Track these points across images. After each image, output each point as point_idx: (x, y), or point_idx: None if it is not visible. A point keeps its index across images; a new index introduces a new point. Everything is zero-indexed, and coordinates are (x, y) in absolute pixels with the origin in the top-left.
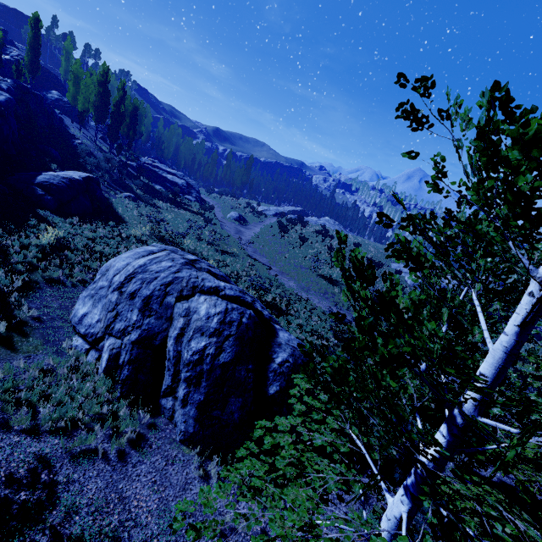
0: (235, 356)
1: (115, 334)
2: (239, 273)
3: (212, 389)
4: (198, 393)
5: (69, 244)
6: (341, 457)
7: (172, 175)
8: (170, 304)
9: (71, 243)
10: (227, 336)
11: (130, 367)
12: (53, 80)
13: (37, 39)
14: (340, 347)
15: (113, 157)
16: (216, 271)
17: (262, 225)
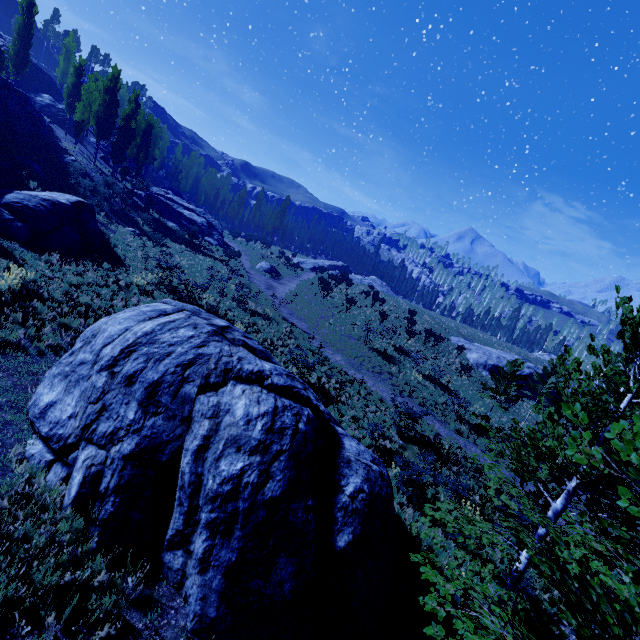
0: (287, 485)
1: (97, 440)
2: (273, 342)
3: (250, 542)
4: (228, 548)
5: (40, 291)
6: (433, 639)
7: (189, 211)
8: (189, 396)
9: (44, 290)
10: (277, 453)
11: (118, 499)
12: (46, 81)
13: (29, 27)
14: (406, 450)
15: (115, 181)
16: (254, 344)
17: (298, 281)
